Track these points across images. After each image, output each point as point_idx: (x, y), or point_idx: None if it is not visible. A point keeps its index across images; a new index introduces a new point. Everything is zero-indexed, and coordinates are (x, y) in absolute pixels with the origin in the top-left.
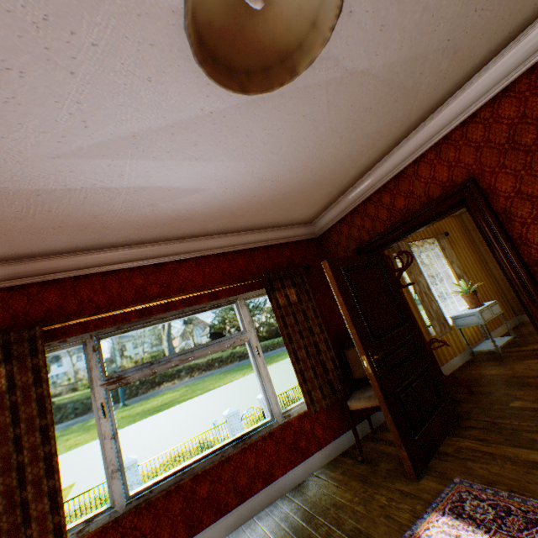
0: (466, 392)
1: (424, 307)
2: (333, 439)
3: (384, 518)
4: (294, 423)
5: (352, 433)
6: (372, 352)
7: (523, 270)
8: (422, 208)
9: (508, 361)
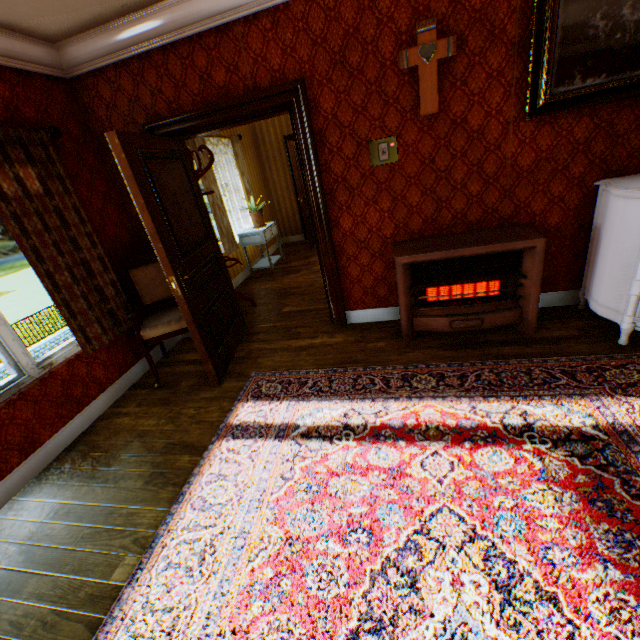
0: (251, 305)
1: (217, 222)
2: (120, 376)
3: (197, 424)
4: (63, 372)
5: (143, 364)
6: (183, 273)
7: (323, 197)
8: (249, 96)
9: (279, 276)
